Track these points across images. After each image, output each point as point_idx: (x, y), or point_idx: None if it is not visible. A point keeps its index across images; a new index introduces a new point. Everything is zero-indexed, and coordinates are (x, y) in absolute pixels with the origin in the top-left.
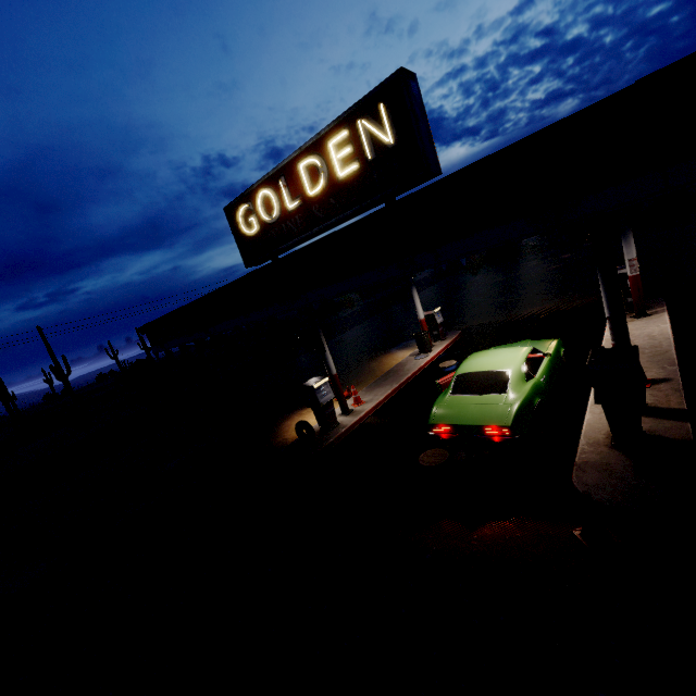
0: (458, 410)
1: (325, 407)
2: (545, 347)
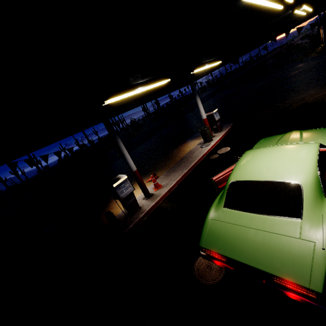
0: (233, 234)
1: (126, 198)
2: (323, 139)
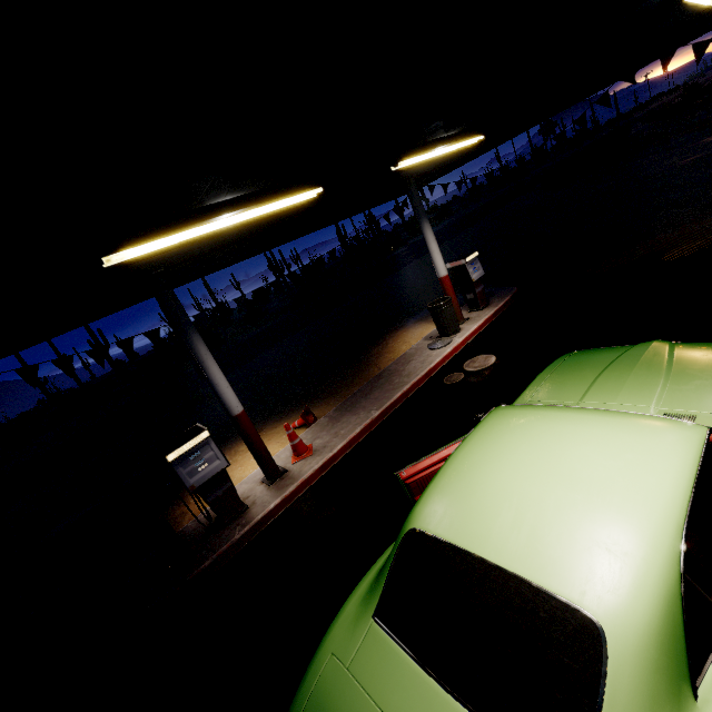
0: None
1: (206, 488)
2: None
